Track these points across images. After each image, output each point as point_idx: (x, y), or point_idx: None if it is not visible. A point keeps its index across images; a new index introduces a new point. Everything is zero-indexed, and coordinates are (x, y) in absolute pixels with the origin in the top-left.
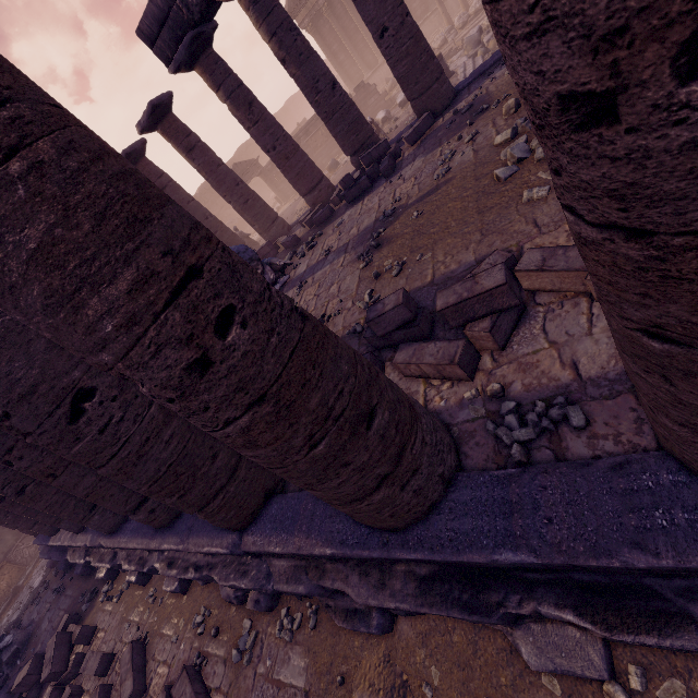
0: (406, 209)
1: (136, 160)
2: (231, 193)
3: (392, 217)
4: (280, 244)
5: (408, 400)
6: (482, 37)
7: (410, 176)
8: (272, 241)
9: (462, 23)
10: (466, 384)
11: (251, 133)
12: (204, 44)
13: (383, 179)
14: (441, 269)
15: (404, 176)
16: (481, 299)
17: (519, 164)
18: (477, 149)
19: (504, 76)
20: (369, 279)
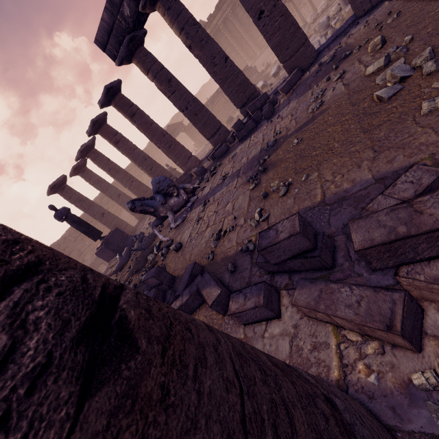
0: (286, 139)
1: (100, 126)
2: (160, 141)
3: (274, 146)
4: (193, 173)
5: (343, 435)
6: (330, 23)
7: (287, 114)
8: (188, 172)
9: (313, 19)
10: (408, 355)
11: (171, 100)
12: (137, 43)
13: (265, 120)
14: (331, 189)
15: (281, 115)
16: (433, 237)
17: (402, 82)
18: (347, 83)
19: (360, 30)
20: (258, 199)
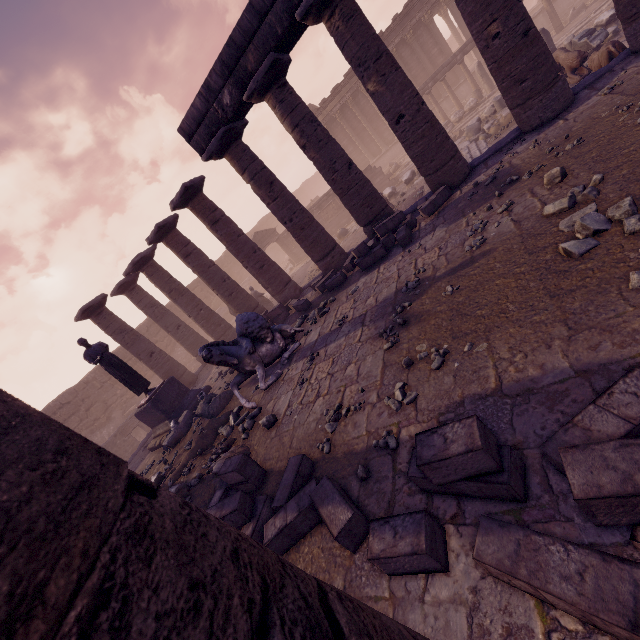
0: (434, 282)
1: (167, 232)
2: (248, 259)
3: (417, 290)
4: (292, 307)
5: None
6: (481, 126)
7: (432, 245)
8: (283, 302)
9: (459, 118)
10: None
11: (270, 208)
12: (234, 136)
13: (399, 248)
14: (510, 372)
15: (424, 245)
16: None
17: (596, 236)
18: (518, 220)
19: (529, 150)
20: (397, 366)
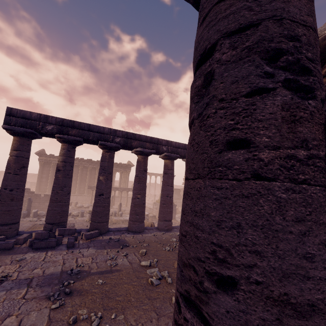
0: (90, 274)
1: None
2: None
3: (79, 275)
4: None
5: None
6: None
7: (88, 255)
8: None
9: None
10: None
11: (7, 175)
12: (32, 137)
13: (65, 247)
14: None
15: (83, 252)
16: None
17: (159, 280)
18: (131, 262)
19: (131, 238)
20: (63, 322)
